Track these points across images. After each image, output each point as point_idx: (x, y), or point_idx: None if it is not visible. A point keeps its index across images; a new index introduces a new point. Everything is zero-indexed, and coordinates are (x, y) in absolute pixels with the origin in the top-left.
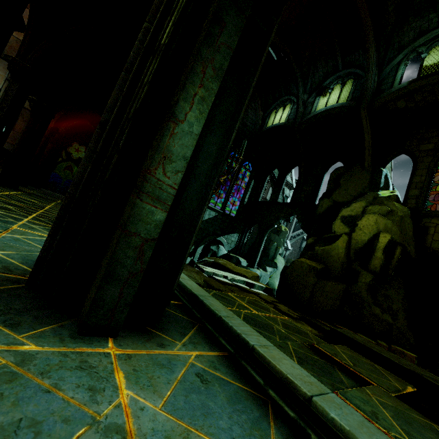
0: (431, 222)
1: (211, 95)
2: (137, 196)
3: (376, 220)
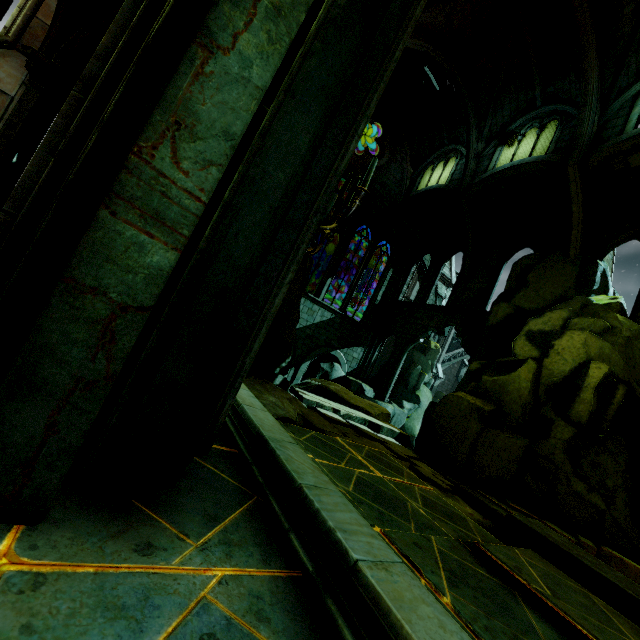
0: None
1: (298, 7)
2: (104, 203)
3: (585, 340)
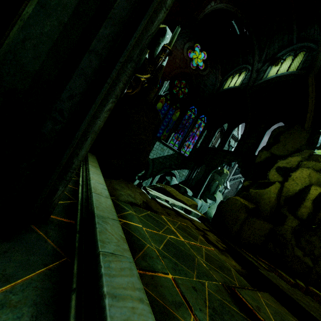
0: None
1: None
2: None
3: (309, 174)
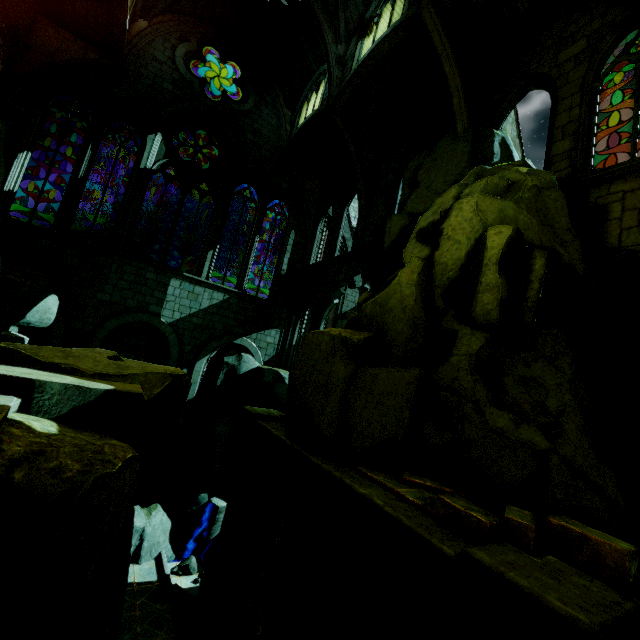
0: (610, 193)
1: None
2: None
3: (476, 205)
